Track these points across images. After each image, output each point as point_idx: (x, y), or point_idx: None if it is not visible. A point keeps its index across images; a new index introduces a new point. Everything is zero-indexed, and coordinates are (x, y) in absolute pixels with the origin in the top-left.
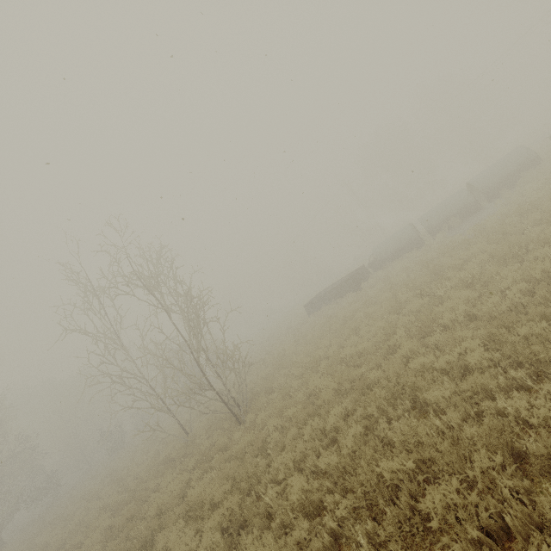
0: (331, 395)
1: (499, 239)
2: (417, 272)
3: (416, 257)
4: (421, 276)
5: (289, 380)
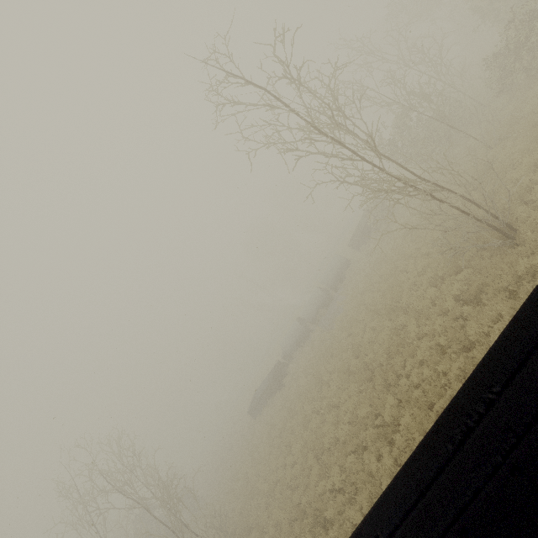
0: (288, 523)
1: (340, 357)
2: (311, 375)
3: (309, 352)
4: (314, 380)
5: (260, 511)
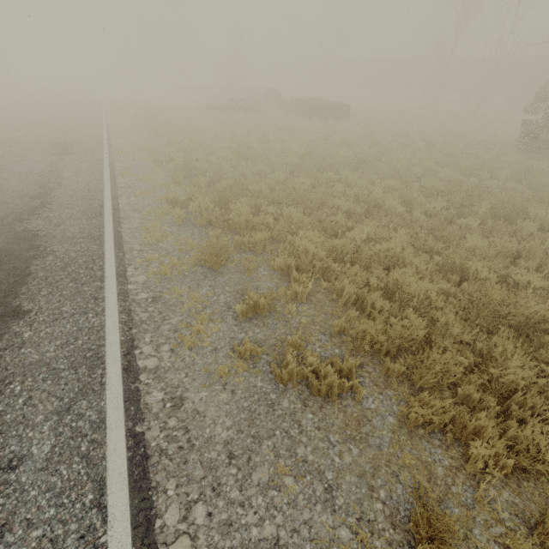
0: None
1: None
2: None
3: None
4: None
5: None
